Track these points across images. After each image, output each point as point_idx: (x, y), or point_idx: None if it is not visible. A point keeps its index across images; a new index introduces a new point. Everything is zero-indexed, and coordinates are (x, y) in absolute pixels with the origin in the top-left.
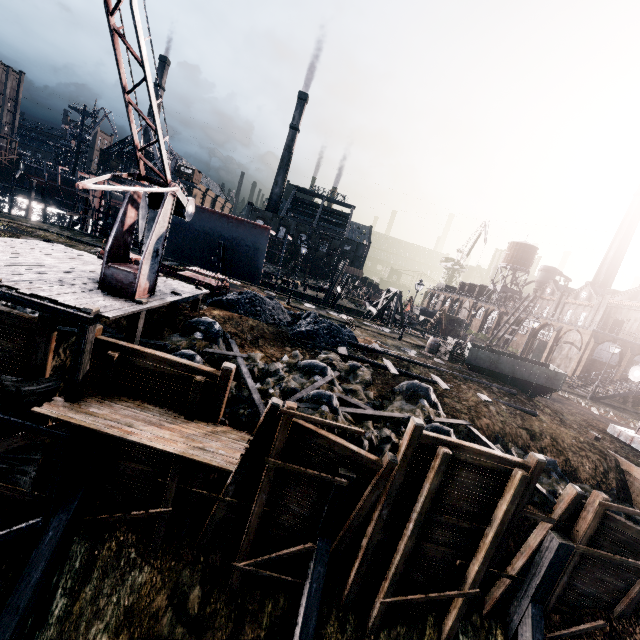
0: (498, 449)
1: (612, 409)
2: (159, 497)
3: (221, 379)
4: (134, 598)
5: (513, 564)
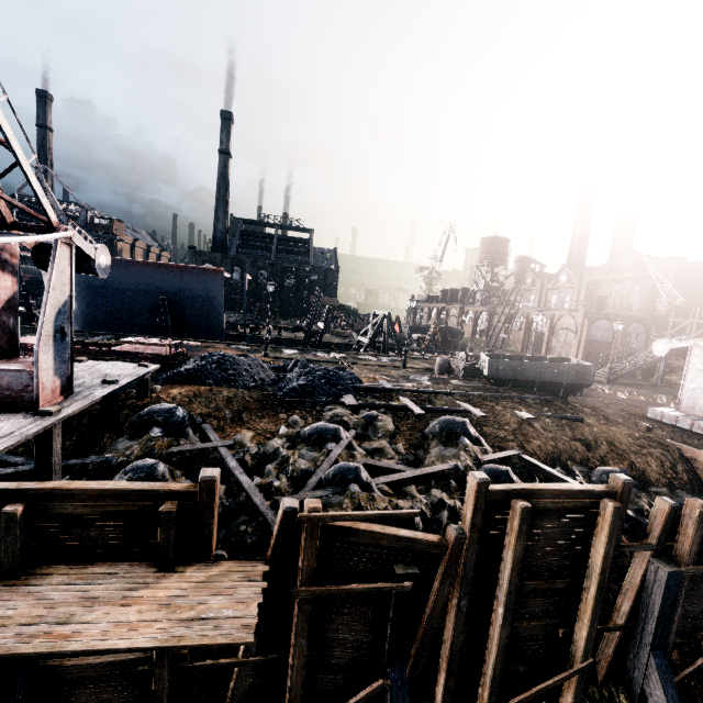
0: (562, 474)
1: (630, 388)
2: (146, 691)
3: (202, 496)
4: None
5: (618, 610)
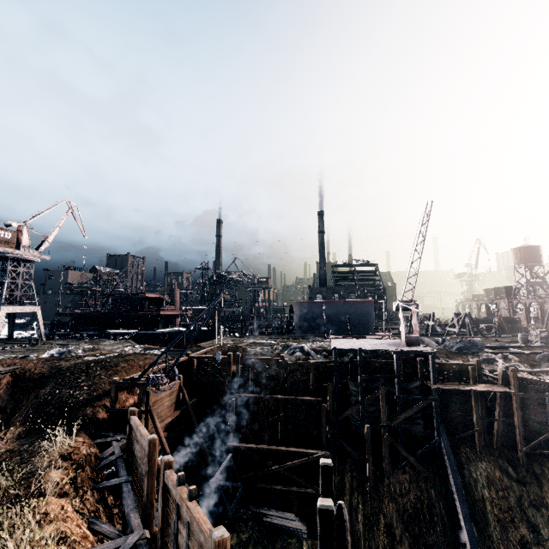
0: None
1: None
2: (468, 426)
3: (478, 365)
4: (486, 471)
5: None
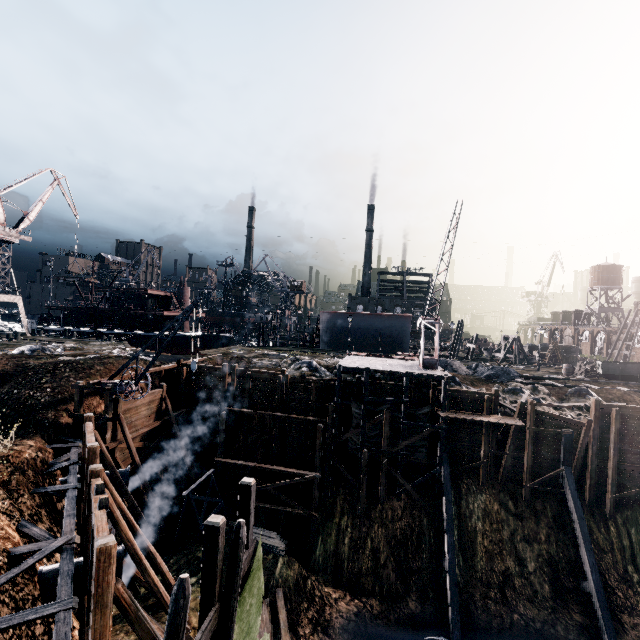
0: None
1: None
2: (475, 458)
3: (495, 395)
4: (484, 504)
5: None
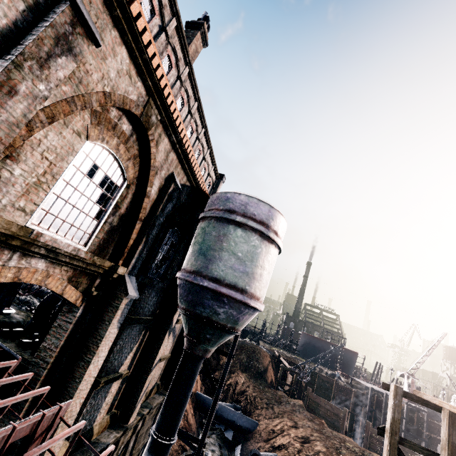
0: None
1: None
2: None
3: None
4: None
5: None
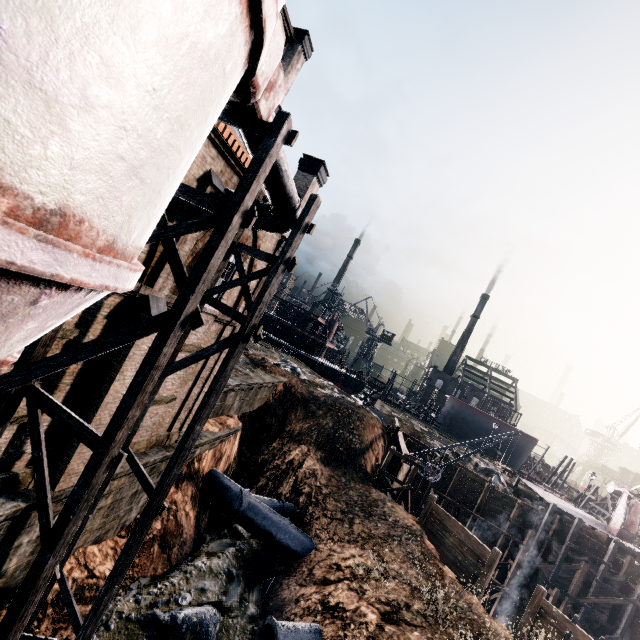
0: None
1: None
2: None
3: None
4: None
5: None
